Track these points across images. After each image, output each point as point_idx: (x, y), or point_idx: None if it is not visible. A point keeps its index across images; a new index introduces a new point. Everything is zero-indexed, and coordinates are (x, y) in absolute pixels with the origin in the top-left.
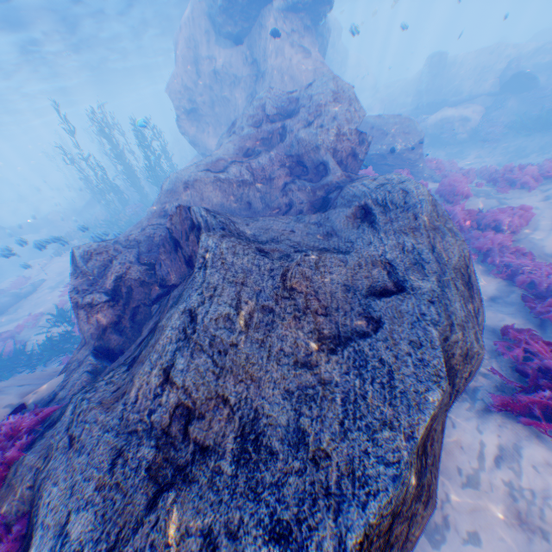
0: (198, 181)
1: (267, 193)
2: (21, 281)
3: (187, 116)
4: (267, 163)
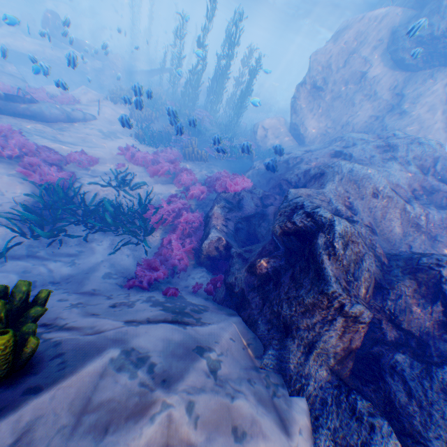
0: (389, 197)
1: (425, 248)
2: (70, 100)
3: (309, 87)
4: (436, 220)
